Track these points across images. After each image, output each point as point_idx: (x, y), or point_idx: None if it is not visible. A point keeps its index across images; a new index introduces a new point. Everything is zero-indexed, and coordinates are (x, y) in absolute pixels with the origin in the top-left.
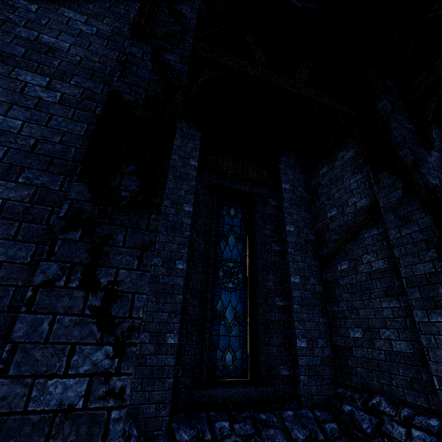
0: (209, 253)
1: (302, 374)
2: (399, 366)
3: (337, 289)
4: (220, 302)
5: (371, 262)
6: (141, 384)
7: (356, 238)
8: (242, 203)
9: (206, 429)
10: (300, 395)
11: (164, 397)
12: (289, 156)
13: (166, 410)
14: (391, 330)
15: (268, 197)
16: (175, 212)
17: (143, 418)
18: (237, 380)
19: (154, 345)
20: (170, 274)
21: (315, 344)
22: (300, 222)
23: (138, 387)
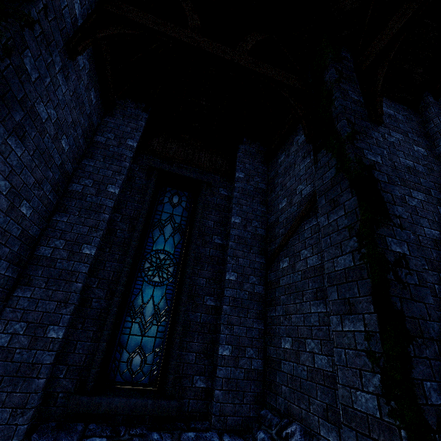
0: (131, 240)
1: (218, 388)
2: (318, 387)
3: (277, 290)
4: (140, 296)
5: (307, 258)
6: None
7: (298, 231)
8: (190, 191)
9: None
10: (211, 413)
11: (26, 401)
12: (250, 144)
13: (24, 417)
14: (315, 341)
15: (219, 186)
16: (96, 192)
17: None
18: (141, 389)
19: (29, 338)
20: (72, 259)
21: (241, 354)
22: (250, 214)
23: None
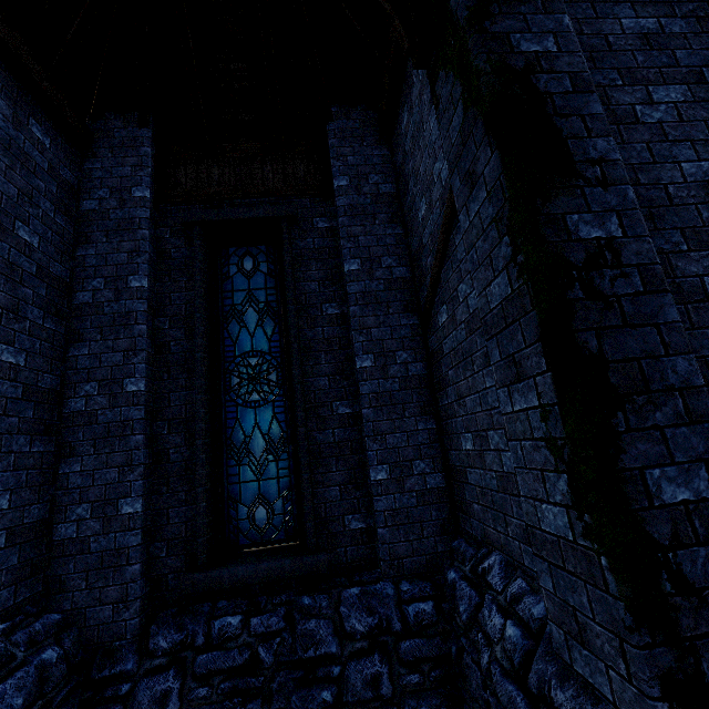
0: (194, 353)
1: (380, 526)
2: (512, 501)
3: (442, 363)
4: (238, 428)
5: (467, 298)
6: (86, 579)
7: (448, 253)
8: (268, 242)
9: (199, 630)
10: (380, 559)
11: (126, 593)
12: (347, 114)
13: (130, 611)
14: (498, 432)
15: (313, 216)
16: (114, 296)
17: (96, 625)
18: (276, 548)
19: (100, 521)
20: (116, 404)
21: (406, 472)
22: (374, 247)
23: (82, 584)
